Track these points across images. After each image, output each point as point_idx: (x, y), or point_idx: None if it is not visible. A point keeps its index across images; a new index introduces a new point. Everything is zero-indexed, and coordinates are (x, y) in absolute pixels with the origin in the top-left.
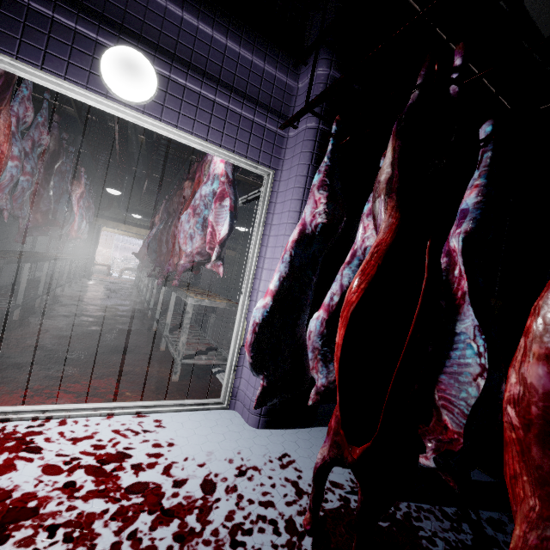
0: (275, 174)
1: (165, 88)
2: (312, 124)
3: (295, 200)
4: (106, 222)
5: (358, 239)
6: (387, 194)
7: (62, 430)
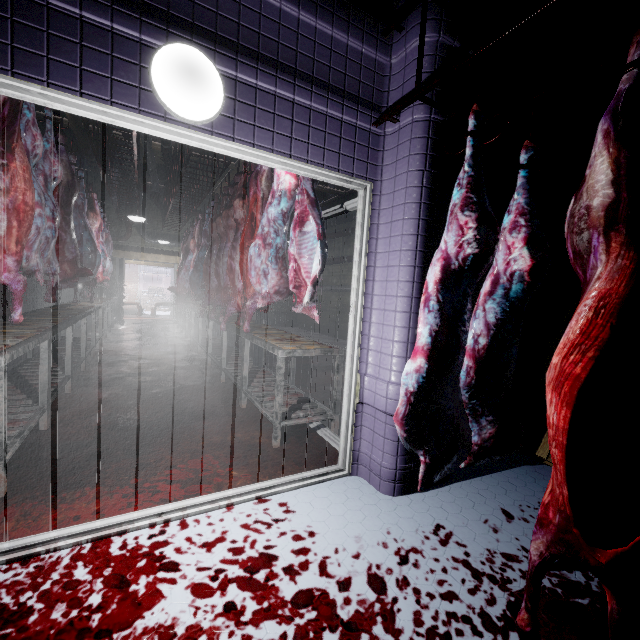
0: (373, 186)
1: (233, 94)
2: (421, 115)
3: (409, 220)
4: (128, 253)
5: (498, 262)
6: (605, 224)
7: (188, 535)
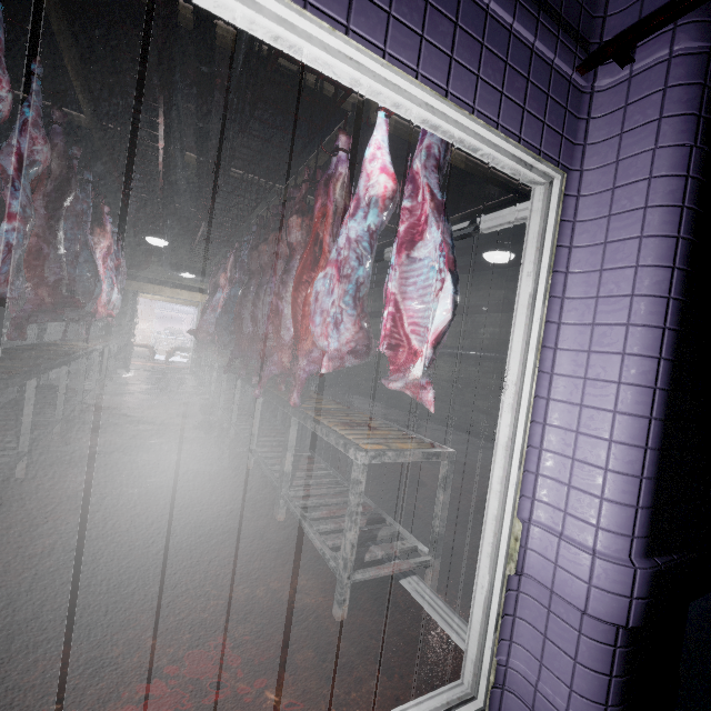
0: (566, 179)
1: None
2: (693, 42)
3: (655, 239)
4: (145, 286)
5: None
6: None
7: None
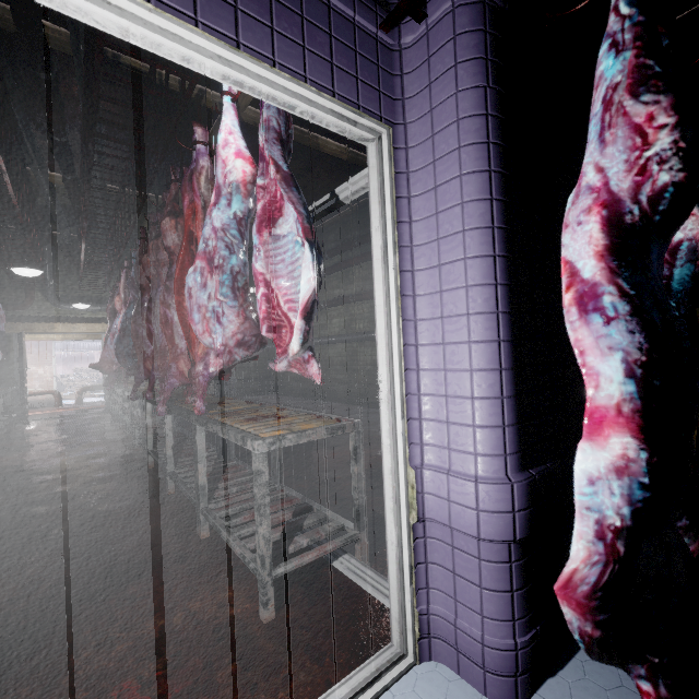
0: (393, 134)
1: None
2: None
3: (472, 175)
4: (31, 325)
5: None
6: None
7: None
